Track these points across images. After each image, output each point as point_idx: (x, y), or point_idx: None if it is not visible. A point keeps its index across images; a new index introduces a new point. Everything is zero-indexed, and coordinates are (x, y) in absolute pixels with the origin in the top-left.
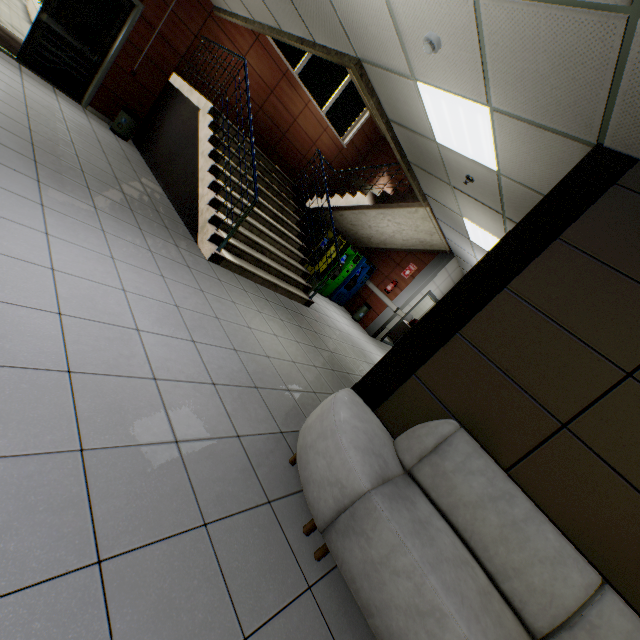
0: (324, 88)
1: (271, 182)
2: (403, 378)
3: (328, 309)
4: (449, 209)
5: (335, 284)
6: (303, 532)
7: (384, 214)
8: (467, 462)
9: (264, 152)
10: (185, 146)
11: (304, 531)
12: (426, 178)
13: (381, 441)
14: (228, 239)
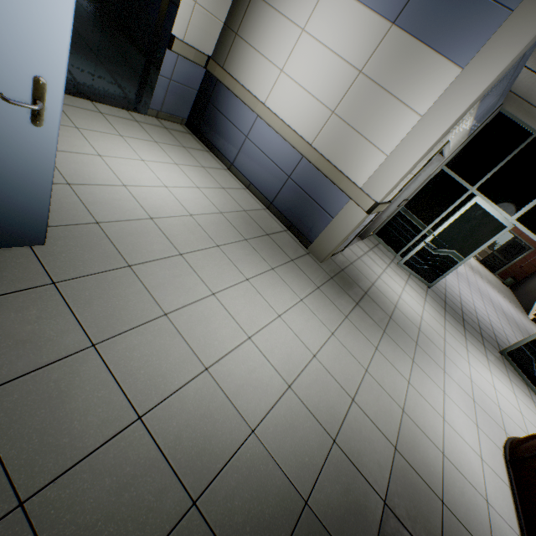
0: None
1: None
2: None
3: None
4: None
5: None
6: None
7: None
8: None
9: None
10: (534, 290)
11: None
12: None
13: None
14: None
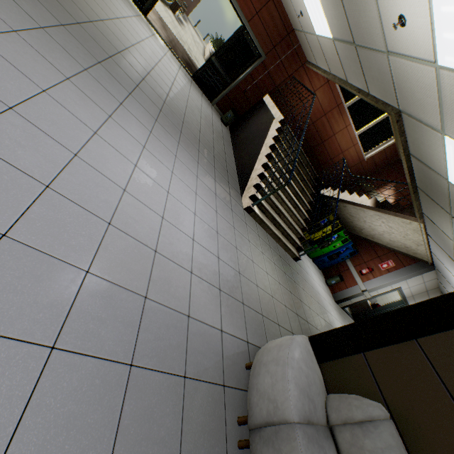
0: (364, 118)
1: (302, 171)
2: (352, 351)
3: (309, 268)
4: (442, 232)
5: (321, 252)
6: (237, 420)
7: (380, 216)
8: (386, 452)
9: (304, 150)
10: (257, 137)
11: (238, 420)
12: (428, 202)
13: (317, 390)
14: (261, 200)
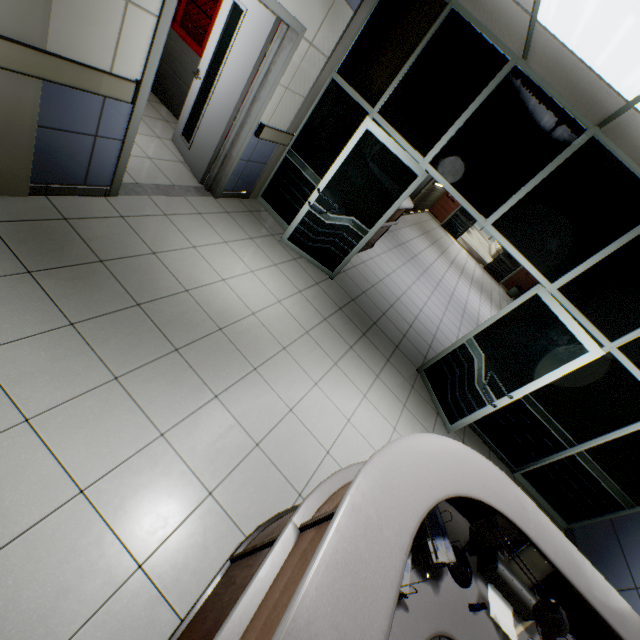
0: None
1: None
2: None
3: None
4: None
5: None
6: None
7: None
8: None
9: None
10: None
11: None
12: None
13: None
14: None
